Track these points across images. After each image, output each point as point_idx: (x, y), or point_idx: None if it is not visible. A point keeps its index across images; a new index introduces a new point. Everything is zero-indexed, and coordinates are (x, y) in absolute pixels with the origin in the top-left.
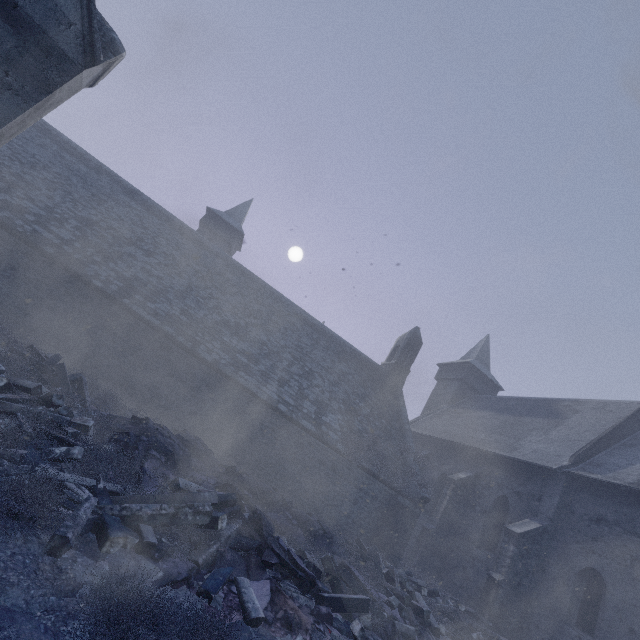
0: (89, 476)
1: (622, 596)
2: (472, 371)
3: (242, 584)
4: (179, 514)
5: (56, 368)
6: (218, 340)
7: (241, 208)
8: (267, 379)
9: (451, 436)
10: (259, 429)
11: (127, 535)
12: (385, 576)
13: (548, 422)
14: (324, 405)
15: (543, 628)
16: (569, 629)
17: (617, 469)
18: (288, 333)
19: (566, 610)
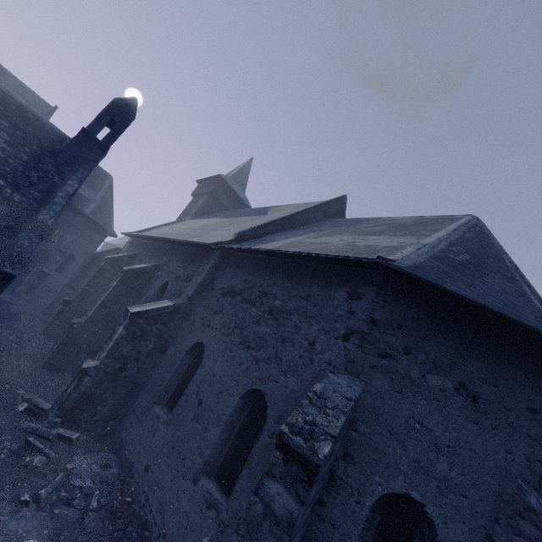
0: None
1: (210, 367)
2: (223, 186)
3: None
4: None
5: None
6: None
7: None
8: None
9: (161, 235)
10: None
11: None
12: None
13: (252, 218)
14: None
15: (137, 412)
16: (155, 410)
17: (270, 242)
18: None
19: (162, 390)
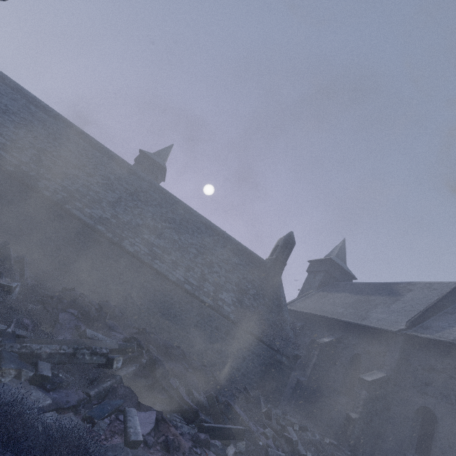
0: (2, 323)
1: (450, 428)
2: (333, 265)
3: (129, 413)
4: (77, 354)
5: (3, 250)
6: (139, 237)
7: (165, 150)
8: (176, 266)
9: (318, 311)
10: (169, 303)
11: (22, 368)
12: (264, 414)
13: (389, 299)
14: (220, 286)
15: (390, 455)
16: (410, 455)
17: (442, 330)
18: (195, 234)
19: (407, 440)
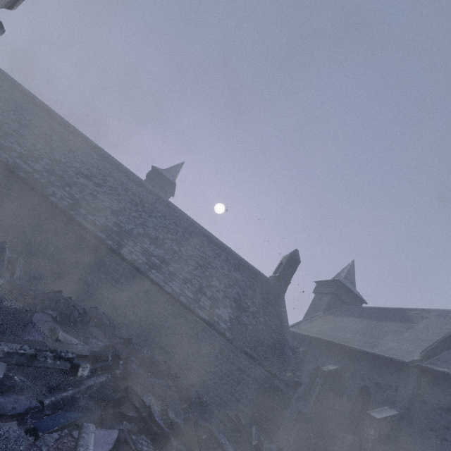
0: None
1: None
2: (341, 287)
3: (85, 429)
4: (38, 356)
5: None
6: (139, 246)
7: (175, 167)
8: (174, 277)
9: (323, 336)
10: (163, 315)
11: None
12: (254, 448)
13: (401, 326)
14: (218, 301)
15: None
16: None
17: None
18: (196, 247)
19: None
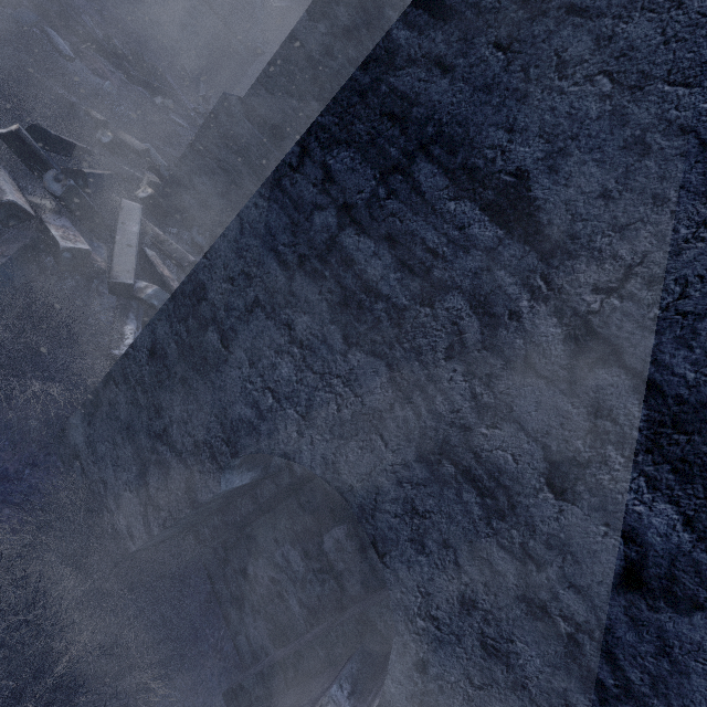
0: None
1: None
2: None
3: (50, 33)
4: None
5: None
6: None
7: None
8: None
9: None
10: None
11: None
12: (202, 98)
13: None
14: None
15: None
16: None
17: None
18: None
19: None
